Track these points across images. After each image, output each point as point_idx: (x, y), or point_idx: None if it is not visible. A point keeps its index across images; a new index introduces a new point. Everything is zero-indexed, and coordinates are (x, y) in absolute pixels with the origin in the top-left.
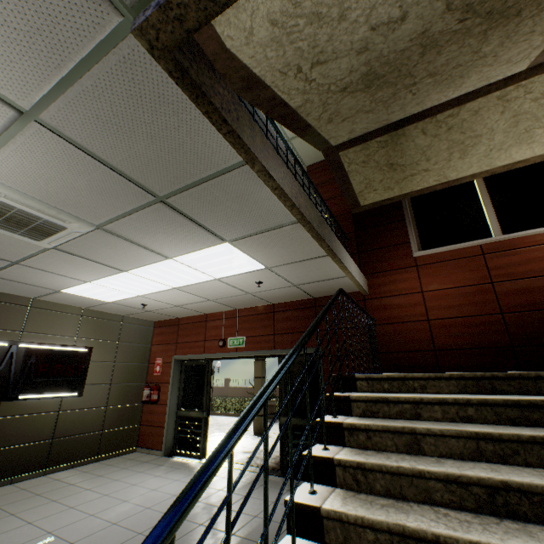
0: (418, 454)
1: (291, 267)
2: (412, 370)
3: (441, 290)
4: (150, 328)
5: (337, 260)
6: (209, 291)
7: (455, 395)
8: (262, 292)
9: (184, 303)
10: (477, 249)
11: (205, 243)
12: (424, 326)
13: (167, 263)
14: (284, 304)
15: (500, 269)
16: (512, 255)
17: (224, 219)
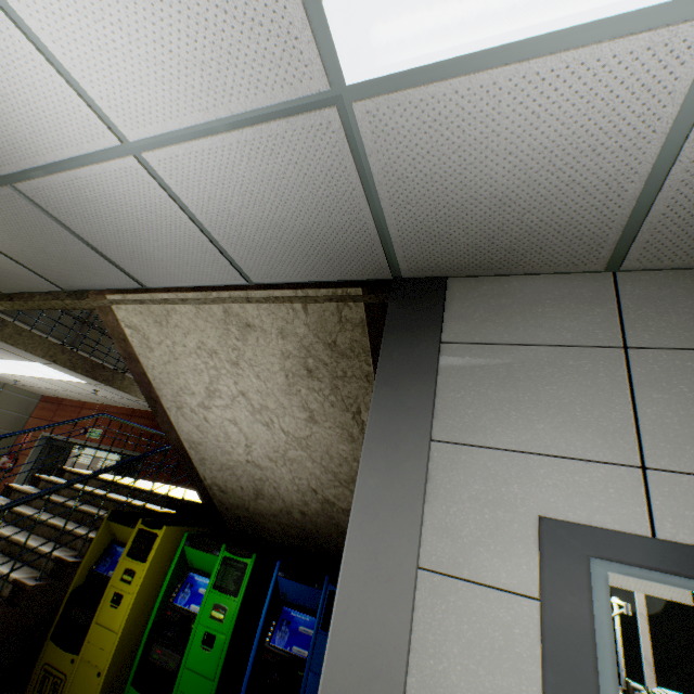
0: (30, 505)
1: (107, 387)
2: (190, 486)
3: None
4: (35, 400)
5: (125, 392)
6: (64, 385)
7: (87, 487)
8: (111, 398)
9: (54, 388)
10: None
11: (23, 359)
12: None
13: (7, 361)
14: (142, 411)
15: None
16: None
17: (22, 353)
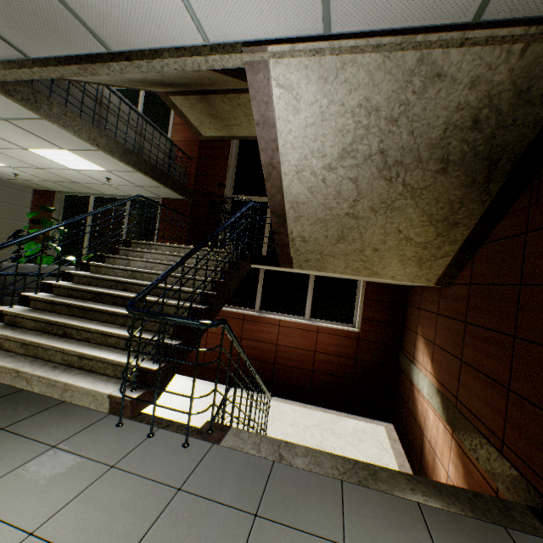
0: None
1: None
2: (189, 375)
3: (217, 334)
4: None
5: None
6: None
7: None
8: None
9: None
10: (242, 315)
11: None
12: (202, 352)
13: None
14: None
15: (248, 331)
16: (256, 325)
17: None
